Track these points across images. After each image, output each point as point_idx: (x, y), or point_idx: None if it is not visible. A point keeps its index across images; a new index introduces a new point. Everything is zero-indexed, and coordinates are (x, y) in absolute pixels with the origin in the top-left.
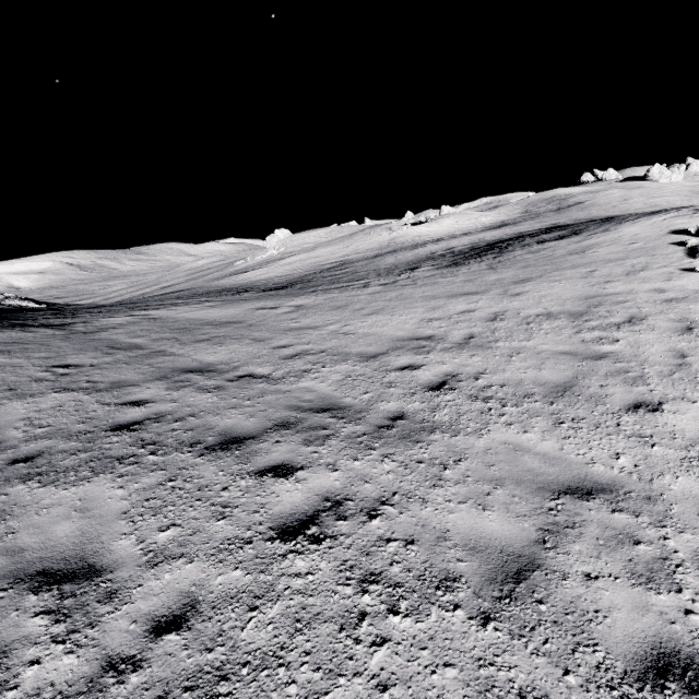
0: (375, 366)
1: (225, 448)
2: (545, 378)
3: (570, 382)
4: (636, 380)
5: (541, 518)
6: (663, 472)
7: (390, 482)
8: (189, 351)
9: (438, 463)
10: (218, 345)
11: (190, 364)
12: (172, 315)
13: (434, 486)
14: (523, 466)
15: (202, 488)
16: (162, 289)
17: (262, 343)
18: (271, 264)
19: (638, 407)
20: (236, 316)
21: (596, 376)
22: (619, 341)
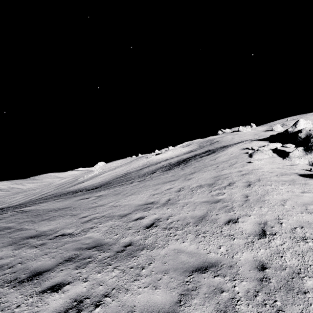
0: (124, 220)
1: (30, 279)
2: (195, 214)
3: (205, 215)
4: (229, 209)
5: (181, 287)
6: (237, 251)
7: (113, 282)
8: (35, 226)
9: (140, 266)
10: (52, 221)
11: (33, 233)
12: (36, 208)
13: (134, 280)
14: (179, 260)
15: (4, 309)
16: (40, 196)
17: (75, 216)
18: (95, 178)
19: (229, 222)
20: (68, 204)
21: (215, 210)
22: (225, 193)
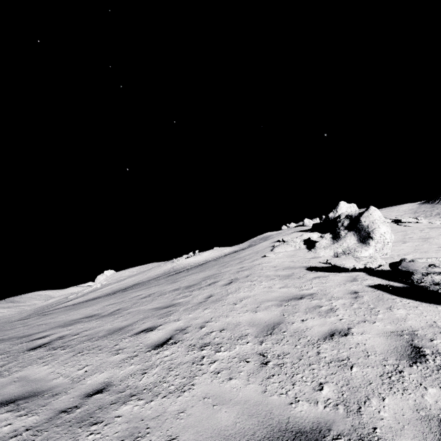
0: (17, 341)
1: None
2: (119, 325)
3: (129, 325)
4: (167, 315)
5: None
6: (98, 371)
7: None
8: None
9: None
10: None
11: None
12: None
13: None
14: None
15: None
16: None
17: None
18: (90, 293)
19: (143, 331)
20: None
21: (150, 317)
22: (191, 295)
